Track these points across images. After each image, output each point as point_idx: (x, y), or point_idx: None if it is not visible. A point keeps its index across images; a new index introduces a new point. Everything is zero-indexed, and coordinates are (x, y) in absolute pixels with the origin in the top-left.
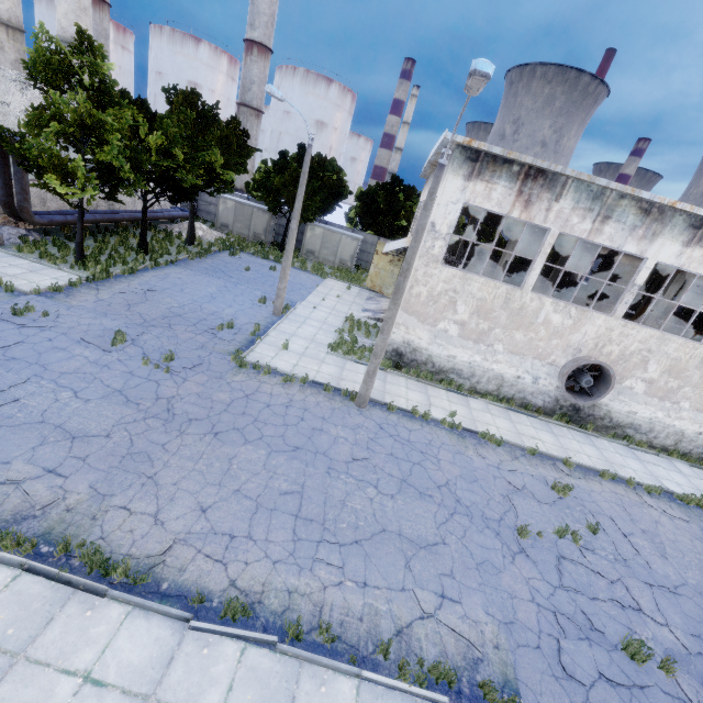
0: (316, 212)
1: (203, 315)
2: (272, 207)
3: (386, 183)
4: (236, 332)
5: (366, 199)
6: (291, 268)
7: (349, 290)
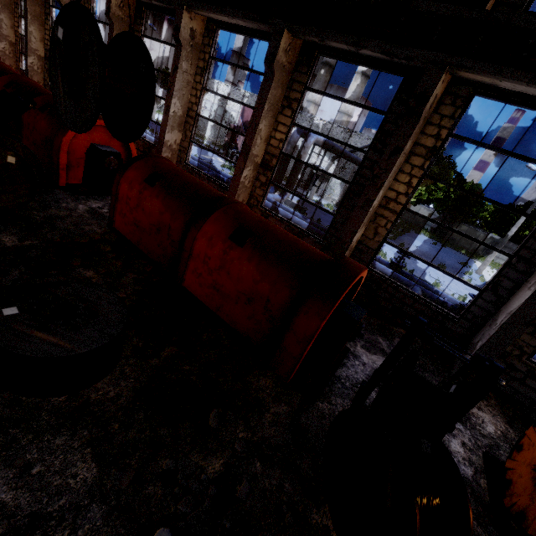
0: (469, 217)
1: (450, 265)
2: (440, 209)
3: (519, 205)
4: (473, 277)
5: (502, 213)
6: (449, 247)
7: (492, 269)
